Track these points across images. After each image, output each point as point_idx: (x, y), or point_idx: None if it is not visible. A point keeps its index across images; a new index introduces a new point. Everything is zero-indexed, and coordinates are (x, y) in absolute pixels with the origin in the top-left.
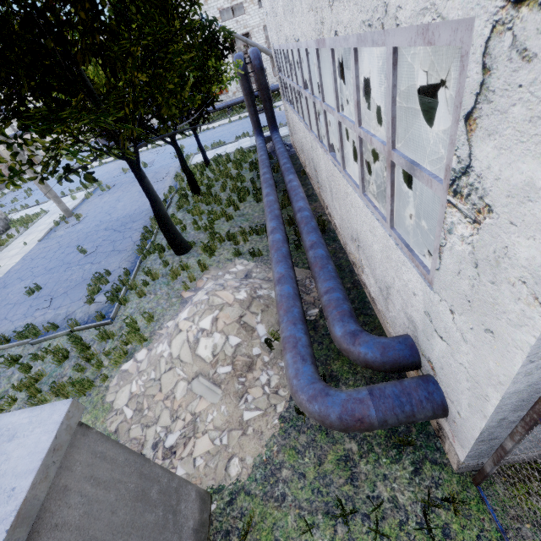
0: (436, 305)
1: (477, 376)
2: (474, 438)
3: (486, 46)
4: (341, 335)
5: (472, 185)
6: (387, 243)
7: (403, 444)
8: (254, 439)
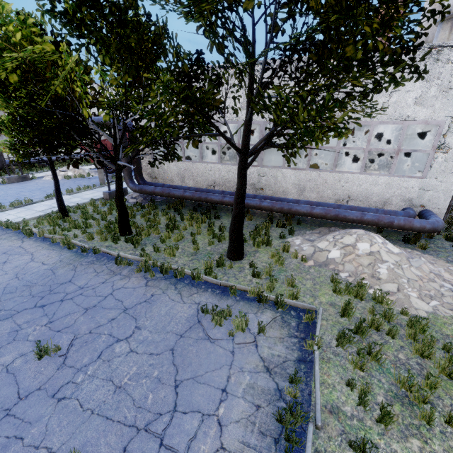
0: (427, 182)
1: (447, 188)
2: (446, 208)
3: (449, 124)
4: (403, 213)
5: (445, 146)
6: (391, 180)
7: (431, 235)
8: (437, 261)
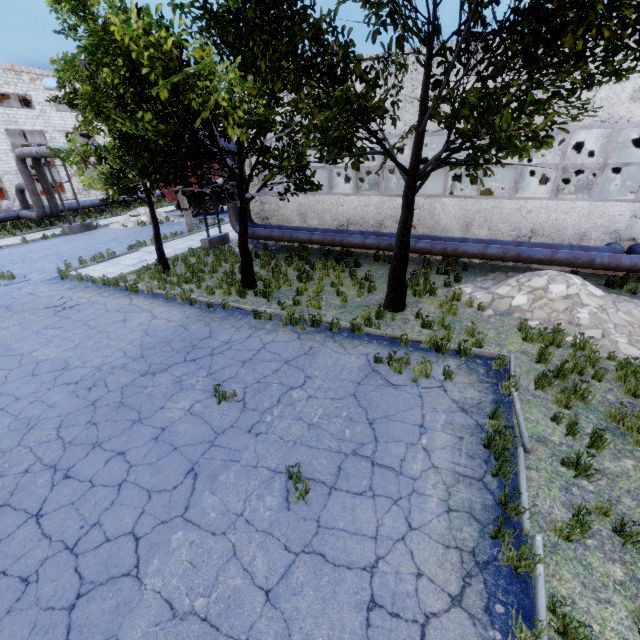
0: None
1: None
2: None
3: None
4: (608, 249)
5: None
6: (592, 207)
7: None
8: None
